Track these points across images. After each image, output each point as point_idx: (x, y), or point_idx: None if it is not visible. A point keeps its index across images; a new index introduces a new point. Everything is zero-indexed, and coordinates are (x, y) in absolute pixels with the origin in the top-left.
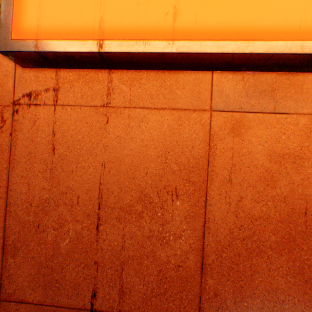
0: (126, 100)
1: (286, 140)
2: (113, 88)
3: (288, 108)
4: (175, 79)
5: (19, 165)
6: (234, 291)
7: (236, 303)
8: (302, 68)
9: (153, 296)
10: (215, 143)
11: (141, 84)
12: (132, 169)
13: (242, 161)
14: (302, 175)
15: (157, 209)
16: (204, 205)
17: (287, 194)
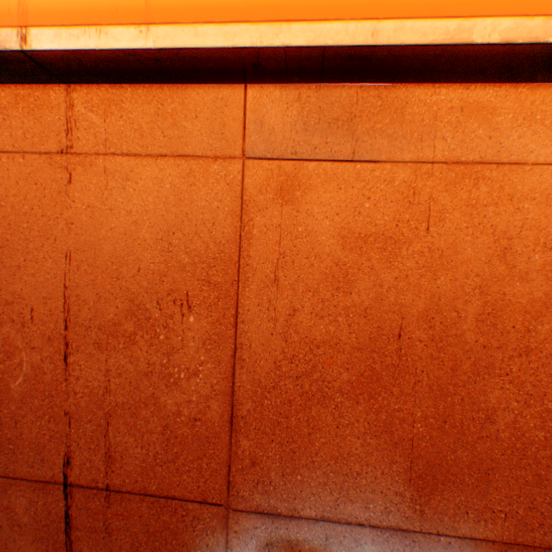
0: (100, 141)
1: (373, 210)
2: (77, 120)
3: (378, 152)
4: (181, 101)
5: None
6: (283, 458)
7: (285, 476)
8: (398, 76)
9: (158, 465)
10: (252, 217)
11: (124, 110)
12: (116, 264)
13: (296, 247)
14: (397, 272)
15: (159, 329)
16: (234, 323)
17: (371, 304)
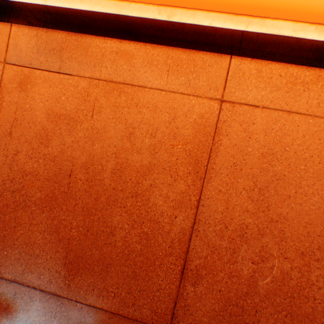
0: None
1: (66, 102)
2: None
3: (73, 70)
4: None
5: None
6: None
7: None
8: (79, 28)
9: None
10: (5, 96)
11: None
12: None
13: (24, 116)
14: (74, 138)
15: None
16: None
17: (58, 155)
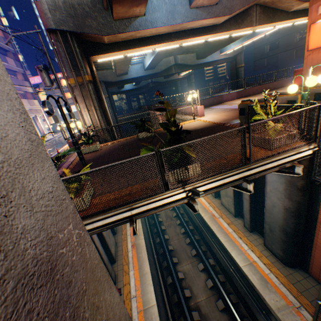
0: (320, 52)
1: None
2: (318, 51)
3: None
4: None
5: (307, 63)
6: None
7: None
8: None
9: None
10: None
11: None
12: (320, 60)
13: None
14: None
15: None
16: None
17: None
